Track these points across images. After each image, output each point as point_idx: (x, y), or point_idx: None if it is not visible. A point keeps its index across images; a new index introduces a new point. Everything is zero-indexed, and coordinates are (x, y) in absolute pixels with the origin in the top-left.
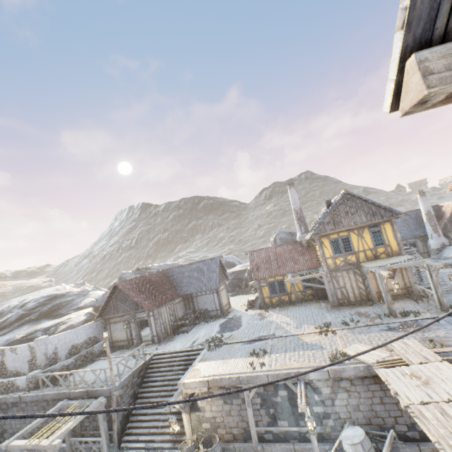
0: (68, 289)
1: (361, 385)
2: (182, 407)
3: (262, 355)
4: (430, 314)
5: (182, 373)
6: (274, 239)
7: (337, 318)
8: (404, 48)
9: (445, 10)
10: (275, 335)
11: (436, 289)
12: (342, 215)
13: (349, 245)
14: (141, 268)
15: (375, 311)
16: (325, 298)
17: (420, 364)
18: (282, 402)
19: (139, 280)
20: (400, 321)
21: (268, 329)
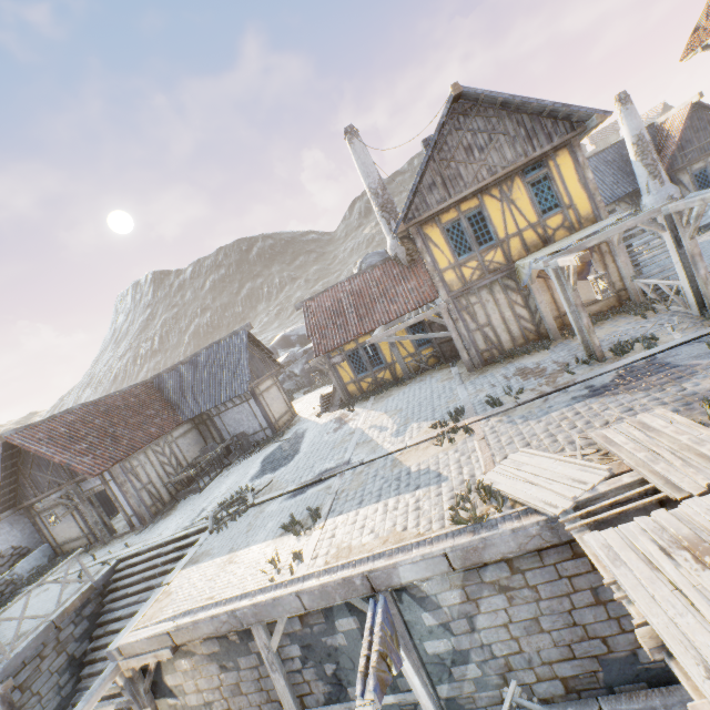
0: None
1: (540, 568)
2: (128, 702)
3: (309, 526)
4: (681, 334)
5: None
6: (359, 270)
7: (478, 394)
8: None
9: None
10: (349, 465)
11: (691, 273)
12: (459, 159)
13: (486, 228)
14: None
15: (556, 357)
16: (458, 356)
17: None
18: (349, 645)
19: (77, 415)
20: (616, 368)
21: (343, 450)
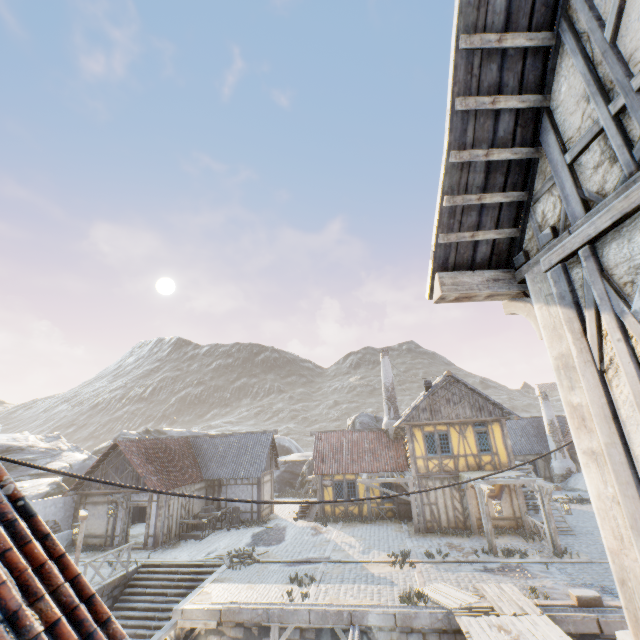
0: (31, 442)
1: None
2: None
3: (307, 583)
4: (540, 557)
5: (180, 600)
6: (353, 421)
7: (420, 547)
8: (433, 268)
9: (452, 256)
10: (330, 559)
11: (549, 523)
12: (442, 403)
13: (448, 444)
14: (152, 431)
15: (472, 544)
16: (409, 518)
17: (514, 616)
18: None
19: (151, 444)
20: (501, 561)
21: (323, 549)
